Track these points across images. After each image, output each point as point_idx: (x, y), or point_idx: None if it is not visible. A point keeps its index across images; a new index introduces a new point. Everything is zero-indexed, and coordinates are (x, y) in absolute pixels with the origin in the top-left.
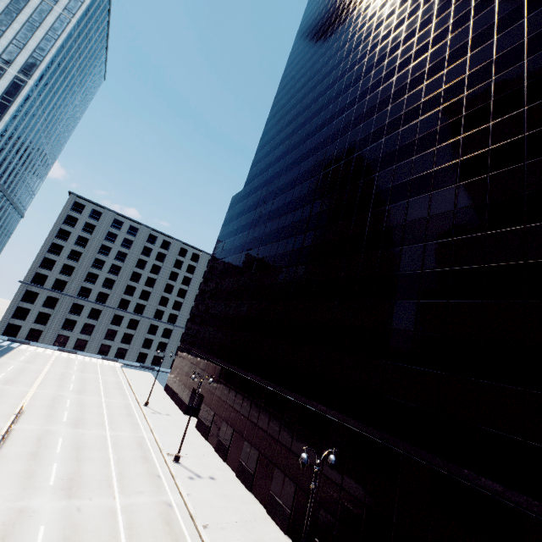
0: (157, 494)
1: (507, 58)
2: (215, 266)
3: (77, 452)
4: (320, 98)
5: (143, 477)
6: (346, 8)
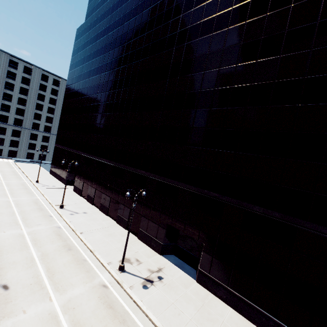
0: (50, 224)
1: None
2: (71, 89)
3: None
4: None
5: (40, 217)
6: None
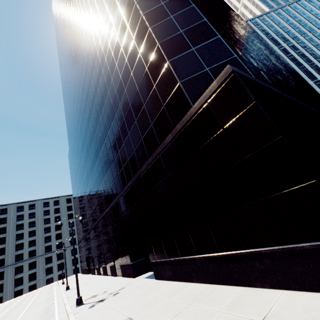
0: (47, 304)
1: (91, 39)
2: (74, 193)
3: (2, 319)
4: (71, 89)
5: (42, 304)
6: (65, 48)
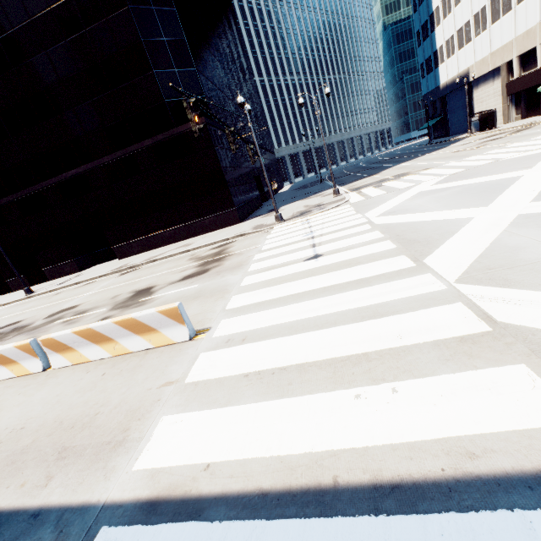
0: None
1: None
2: None
3: None
4: None
5: None
6: None
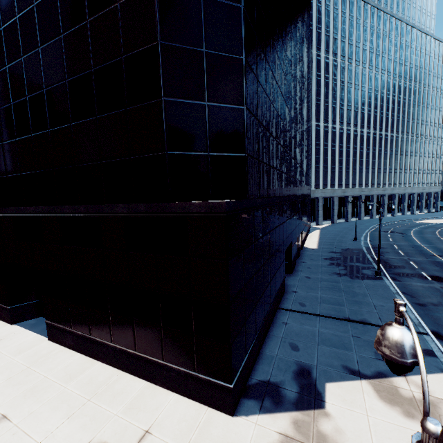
0: None
1: None
2: None
3: None
4: None
5: None
6: None
